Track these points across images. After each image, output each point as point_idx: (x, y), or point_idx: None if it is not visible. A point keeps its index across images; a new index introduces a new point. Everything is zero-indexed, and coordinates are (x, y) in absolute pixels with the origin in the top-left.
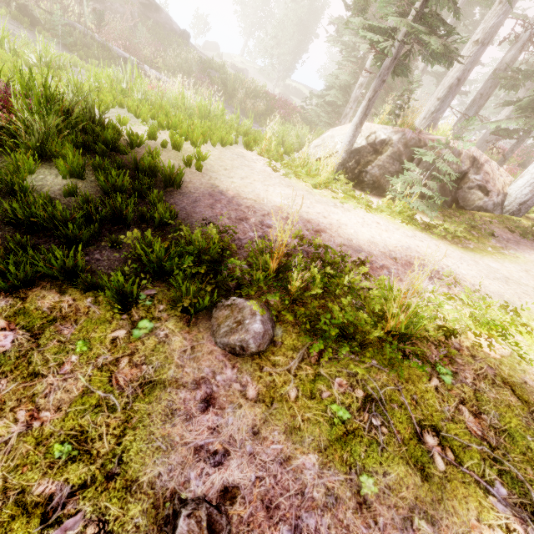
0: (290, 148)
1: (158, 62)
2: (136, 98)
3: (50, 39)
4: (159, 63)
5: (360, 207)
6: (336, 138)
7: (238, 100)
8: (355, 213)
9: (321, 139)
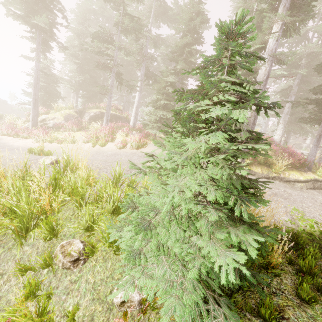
0: None
1: None
2: None
3: None
4: None
5: None
6: None
7: None
8: None
9: None
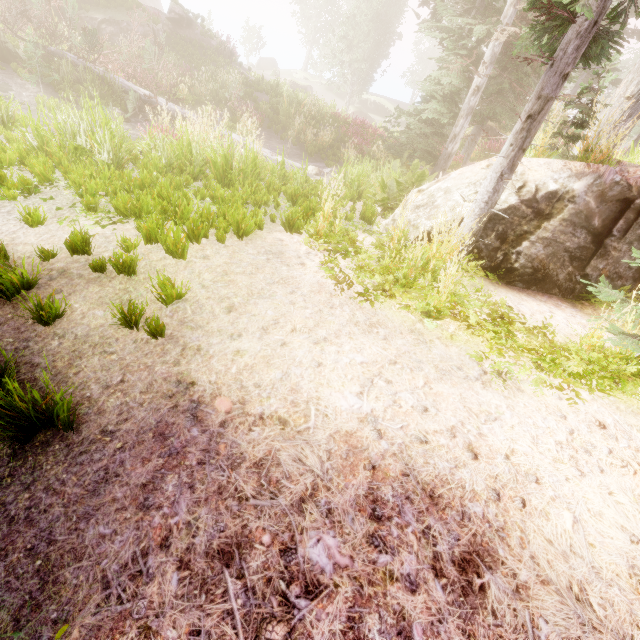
0: (371, 211)
1: (183, 92)
2: (97, 159)
3: (27, 78)
4: (184, 93)
5: (546, 384)
6: (456, 193)
7: (294, 131)
8: (532, 394)
9: (426, 195)
